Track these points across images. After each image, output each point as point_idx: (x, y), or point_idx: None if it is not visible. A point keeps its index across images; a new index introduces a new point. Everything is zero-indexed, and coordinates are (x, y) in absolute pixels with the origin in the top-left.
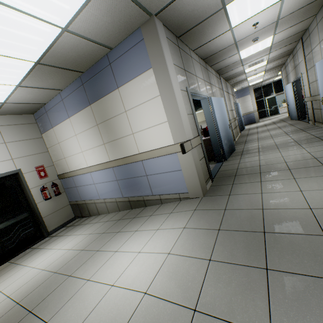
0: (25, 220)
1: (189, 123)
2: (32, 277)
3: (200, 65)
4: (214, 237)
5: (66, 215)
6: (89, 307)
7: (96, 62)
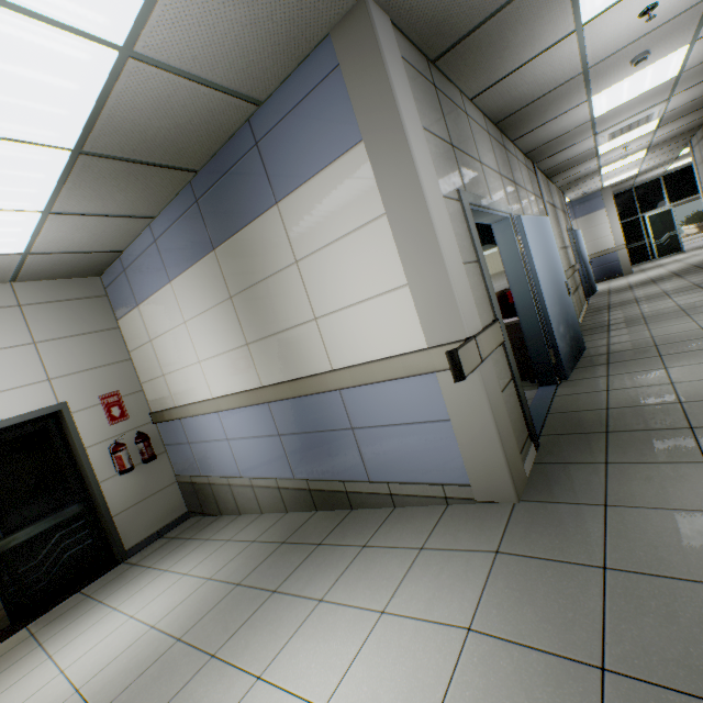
0: (75, 522)
1: (468, 289)
2: None
3: (489, 136)
4: None
5: (167, 508)
6: None
7: (224, 144)
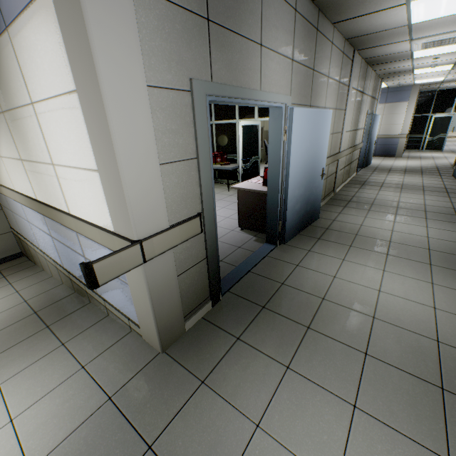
0: None
1: (160, 191)
2: None
3: (295, 14)
4: None
5: (3, 248)
6: None
7: None
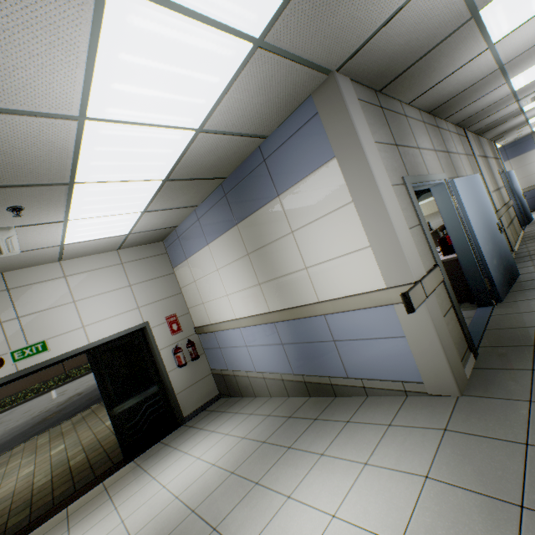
0: (154, 397)
1: (414, 247)
2: (162, 507)
3: (424, 124)
4: (511, 529)
5: (207, 390)
6: None
7: (243, 161)
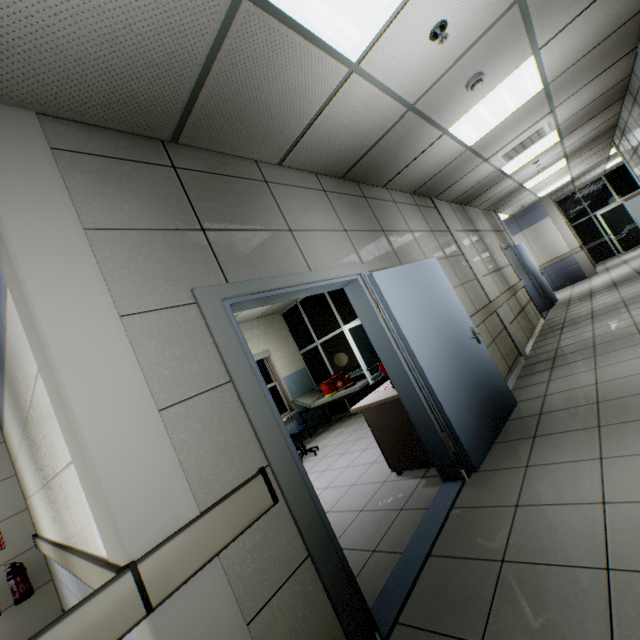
0: None
1: (166, 453)
2: None
3: (326, 193)
4: None
5: None
6: None
7: None
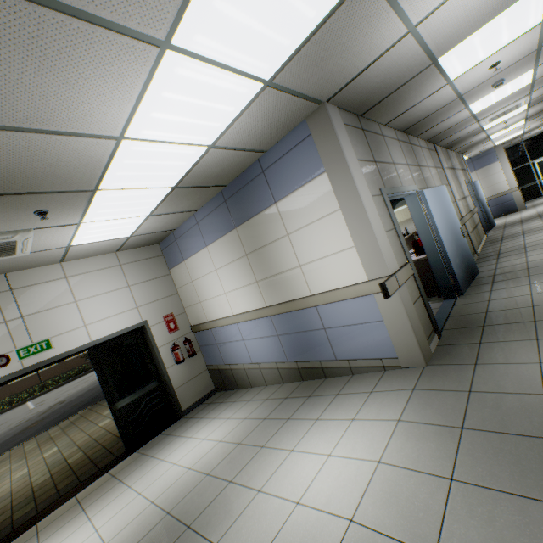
0: (154, 393)
1: (389, 247)
2: (177, 477)
3: (399, 142)
4: (454, 441)
5: (203, 385)
6: (270, 531)
7: (243, 171)
